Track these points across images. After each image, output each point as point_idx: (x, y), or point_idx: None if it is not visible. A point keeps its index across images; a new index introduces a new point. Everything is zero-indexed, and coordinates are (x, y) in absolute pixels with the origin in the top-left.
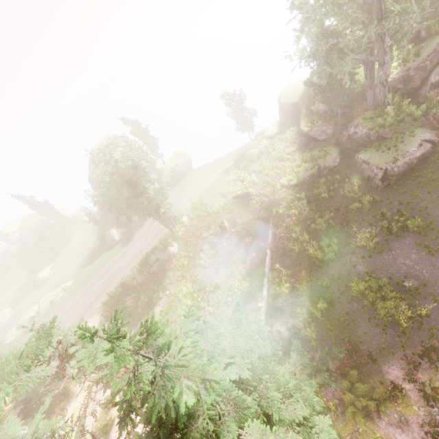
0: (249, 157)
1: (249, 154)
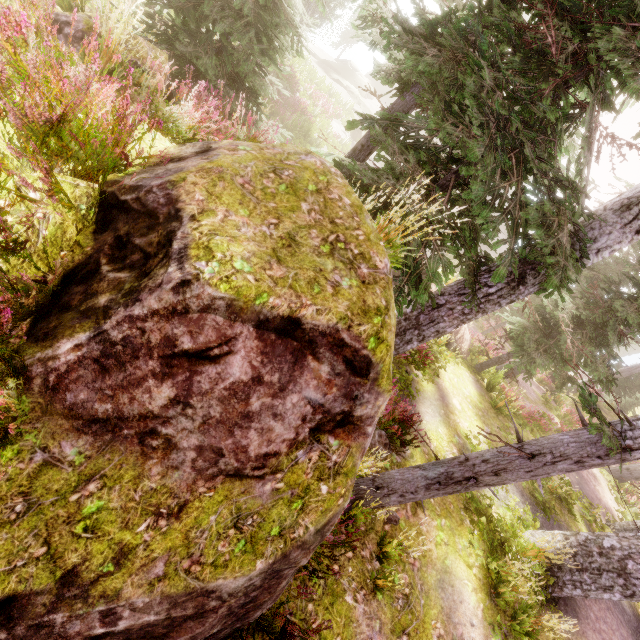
0: (358, 82)
1: (360, 79)
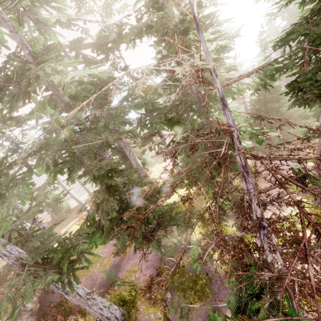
0: None
1: None
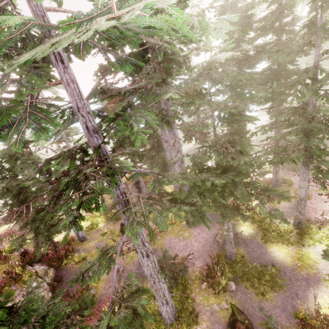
0: None
1: None
